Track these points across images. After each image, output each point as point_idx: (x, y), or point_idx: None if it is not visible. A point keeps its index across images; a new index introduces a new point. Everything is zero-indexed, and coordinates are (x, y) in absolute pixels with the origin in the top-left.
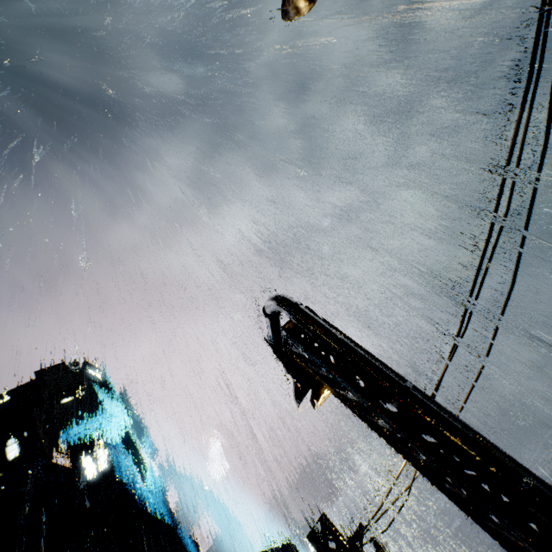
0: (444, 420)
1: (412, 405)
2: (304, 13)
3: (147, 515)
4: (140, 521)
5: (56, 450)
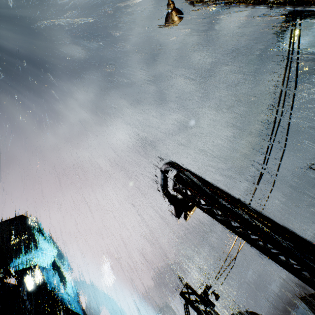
0: (257, 212)
1: (242, 207)
2: (177, 23)
3: (68, 309)
4: (63, 313)
5: (7, 274)
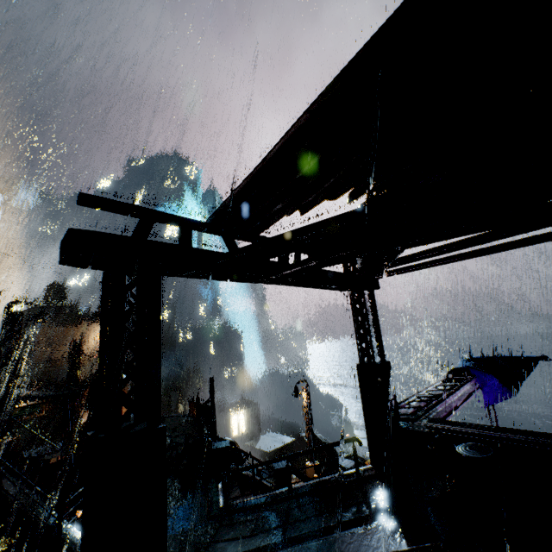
0: None
1: None
2: None
3: None
4: None
5: None
